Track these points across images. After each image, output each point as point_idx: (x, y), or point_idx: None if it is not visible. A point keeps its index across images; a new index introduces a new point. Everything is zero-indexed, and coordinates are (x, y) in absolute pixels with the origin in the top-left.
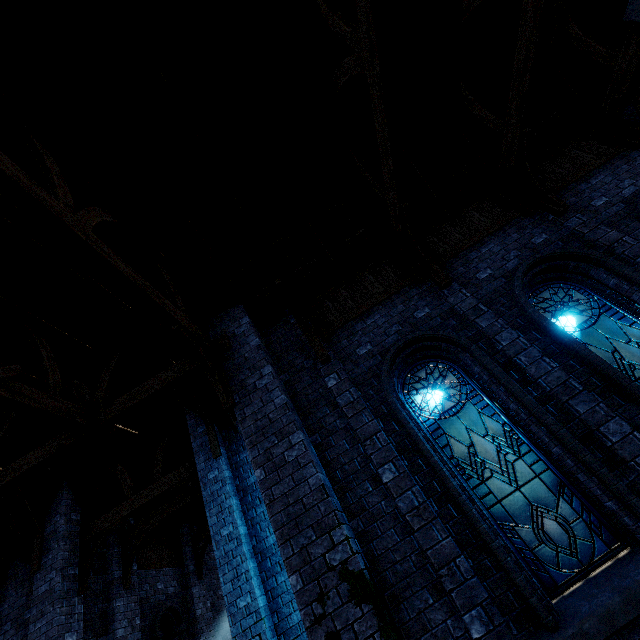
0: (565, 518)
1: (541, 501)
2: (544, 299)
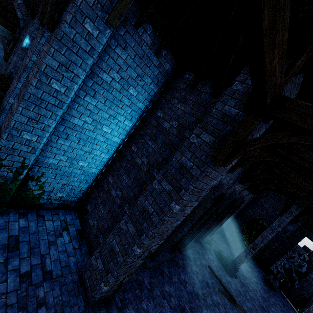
0: None
1: None
2: None
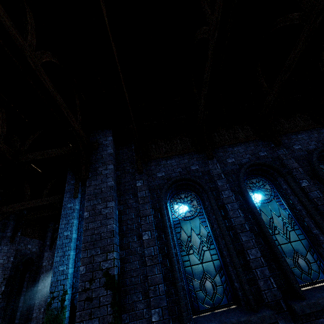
0: (216, 283)
1: (209, 272)
2: (252, 182)
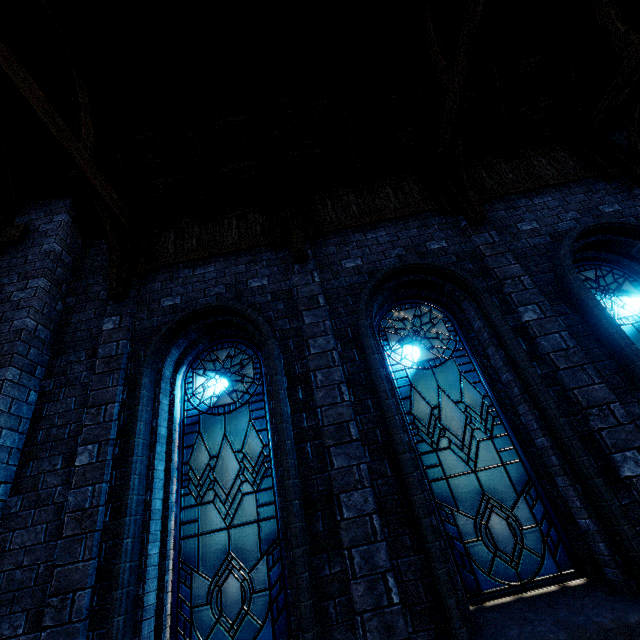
0: (253, 584)
1: (242, 553)
2: (404, 318)
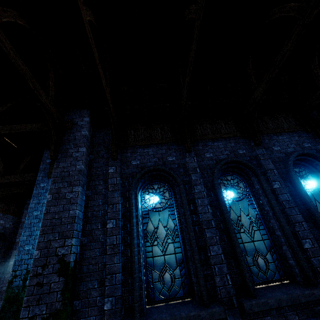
0: (175, 275)
1: (170, 264)
2: (227, 179)
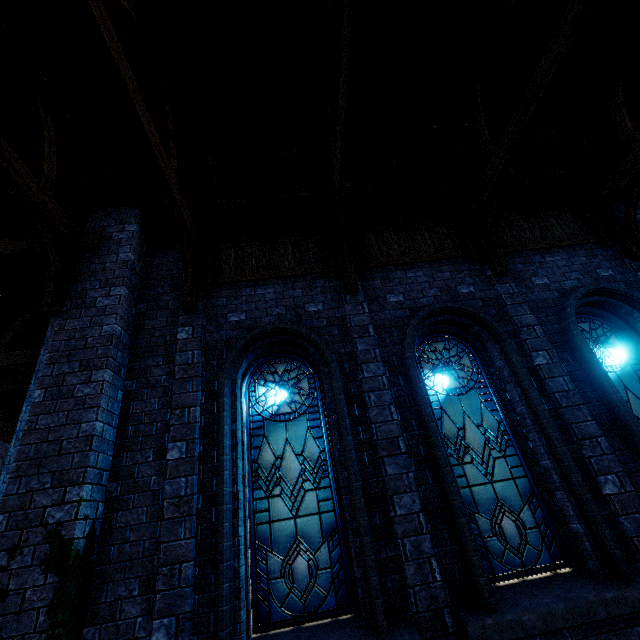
0: (318, 563)
1: (307, 538)
2: (435, 349)
